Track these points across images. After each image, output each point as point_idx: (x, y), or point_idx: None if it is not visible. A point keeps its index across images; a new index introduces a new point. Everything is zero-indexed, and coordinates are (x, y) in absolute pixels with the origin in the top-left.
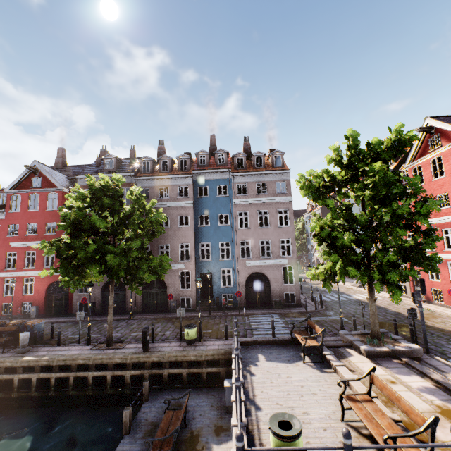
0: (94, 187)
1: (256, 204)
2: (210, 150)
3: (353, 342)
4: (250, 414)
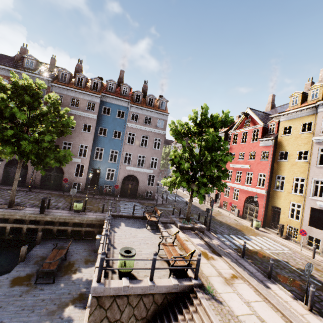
0: (17, 84)
1: (142, 130)
2: (118, 81)
3: (175, 221)
4: (110, 250)
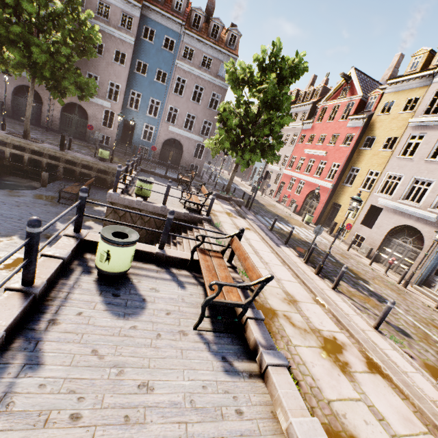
0: None
1: (196, 77)
2: None
3: (212, 190)
4: (132, 187)
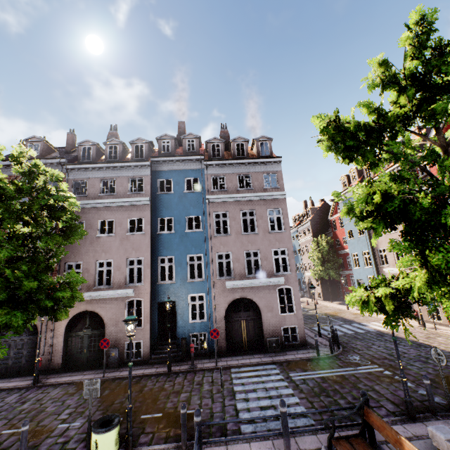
0: None
1: (239, 202)
2: (178, 139)
3: None
4: None
